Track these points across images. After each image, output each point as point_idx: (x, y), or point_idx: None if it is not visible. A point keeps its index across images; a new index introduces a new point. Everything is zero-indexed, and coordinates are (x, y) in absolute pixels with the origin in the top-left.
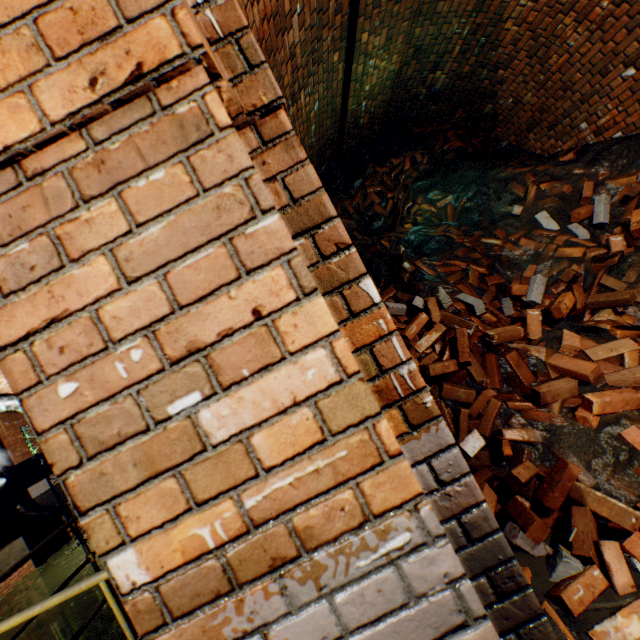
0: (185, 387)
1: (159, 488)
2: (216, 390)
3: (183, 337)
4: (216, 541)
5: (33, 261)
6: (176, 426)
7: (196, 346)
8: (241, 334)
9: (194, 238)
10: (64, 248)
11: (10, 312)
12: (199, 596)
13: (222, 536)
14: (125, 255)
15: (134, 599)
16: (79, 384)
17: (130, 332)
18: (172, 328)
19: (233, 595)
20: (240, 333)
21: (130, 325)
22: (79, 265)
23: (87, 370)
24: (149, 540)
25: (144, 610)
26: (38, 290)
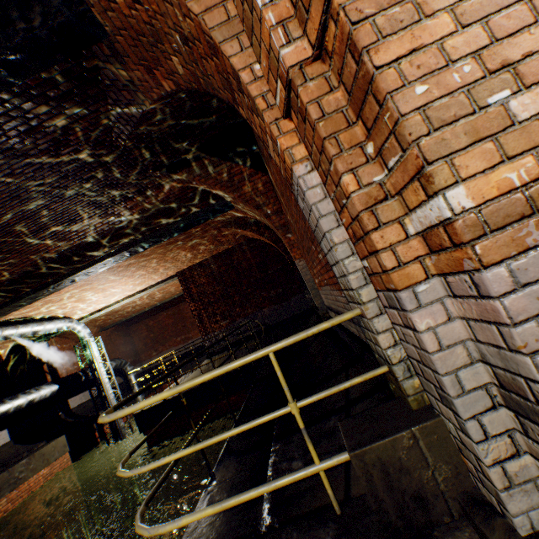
0: (498, 88)
1: (480, 149)
2: (520, 89)
3: (497, 58)
4: (520, 182)
5: (401, 18)
6: (492, 111)
7: (506, 63)
8: (537, 55)
9: (505, 1)
10: (421, 10)
11: (385, 47)
12: (508, 217)
13: (524, 179)
14: (459, 13)
15: (462, 218)
16: (428, 87)
17: (462, 56)
18: (490, 53)
19: (533, 217)
20: (536, 55)
21: (462, 52)
22: (430, 19)
23: (433, 79)
24: (473, 181)
25: (469, 226)
26: (403, 34)
